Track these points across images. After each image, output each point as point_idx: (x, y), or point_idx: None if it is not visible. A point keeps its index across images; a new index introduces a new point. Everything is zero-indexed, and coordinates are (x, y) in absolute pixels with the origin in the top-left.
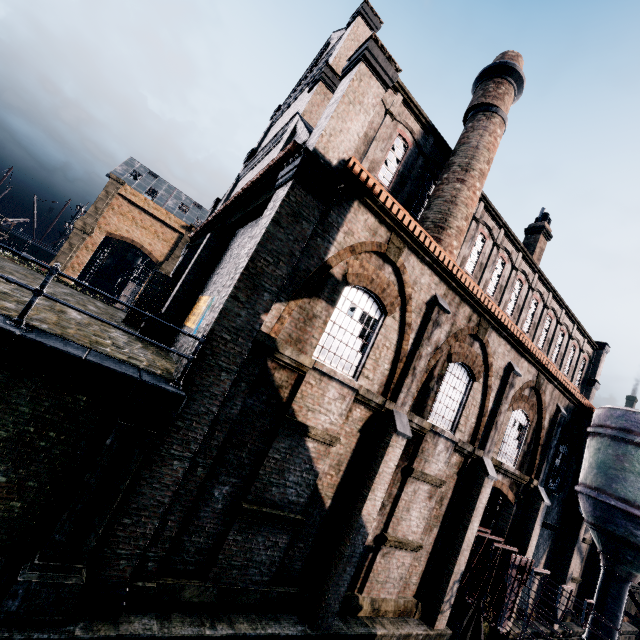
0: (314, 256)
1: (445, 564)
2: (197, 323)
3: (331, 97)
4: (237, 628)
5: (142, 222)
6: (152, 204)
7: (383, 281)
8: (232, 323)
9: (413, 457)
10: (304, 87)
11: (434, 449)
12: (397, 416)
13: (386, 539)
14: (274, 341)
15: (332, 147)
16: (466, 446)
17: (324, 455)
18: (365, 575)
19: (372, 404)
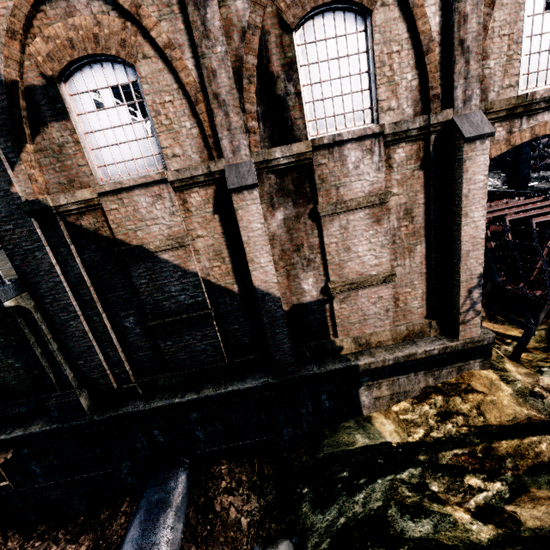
0: None
1: (451, 276)
2: None
3: None
4: (202, 393)
5: None
6: None
7: (88, 26)
8: (0, 215)
9: (316, 194)
10: None
11: (343, 166)
12: (230, 172)
13: (329, 288)
14: (39, 202)
15: None
16: (406, 125)
17: (188, 257)
18: (334, 323)
19: (200, 179)
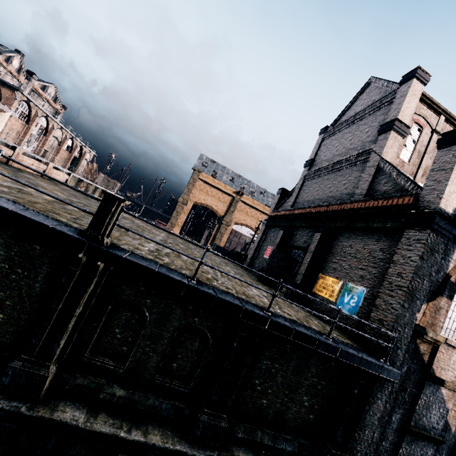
0: (440, 272)
1: None
2: (337, 299)
3: (399, 138)
4: None
5: (211, 193)
6: (216, 181)
7: None
8: (402, 321)
9: None
10: (357, 120)
11: None
12: None
13: None
14: (424, 329)
15: (449, 202)
16: None
17: (451, 398)
18: None
19: None
